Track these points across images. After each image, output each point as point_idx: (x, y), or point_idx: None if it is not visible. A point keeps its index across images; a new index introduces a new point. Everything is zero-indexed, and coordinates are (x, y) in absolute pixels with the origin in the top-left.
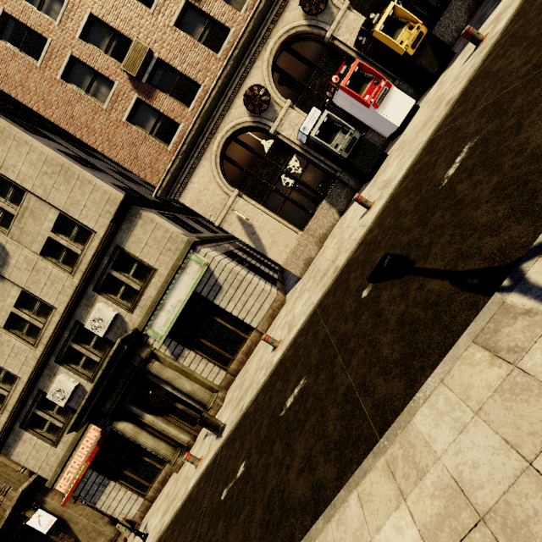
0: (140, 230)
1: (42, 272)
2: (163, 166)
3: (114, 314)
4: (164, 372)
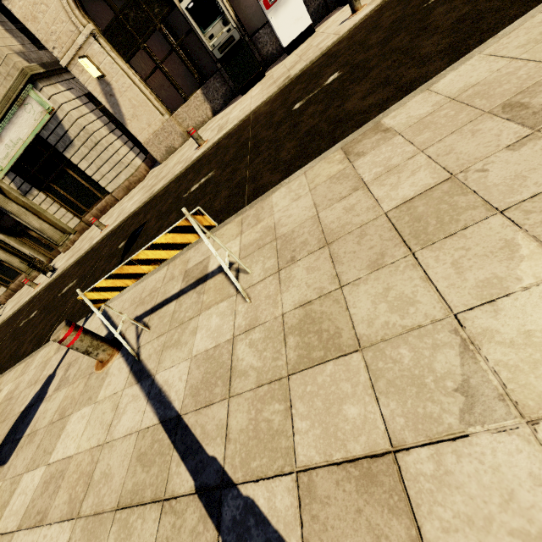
0: None
1: None
2: None
3: None
4: (8, 205)
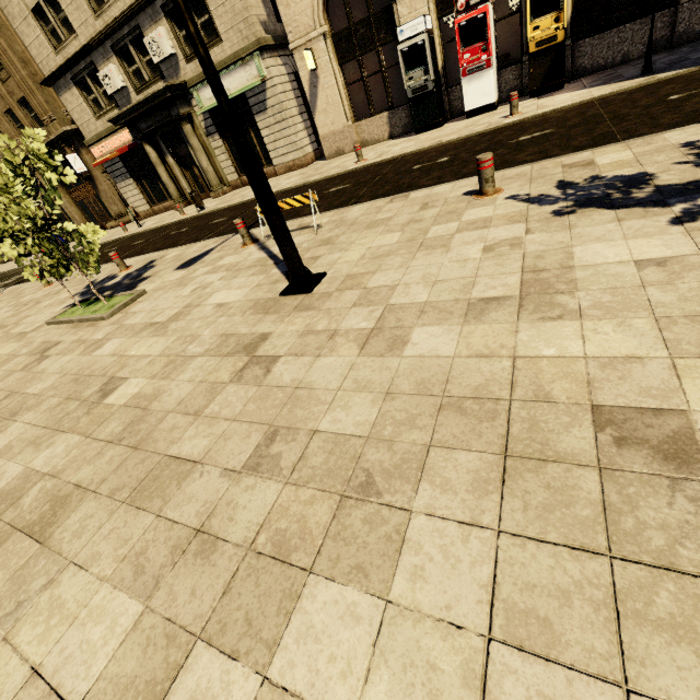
0: None
1: None
2: None
3: (171, 52)
4: (192, 139)
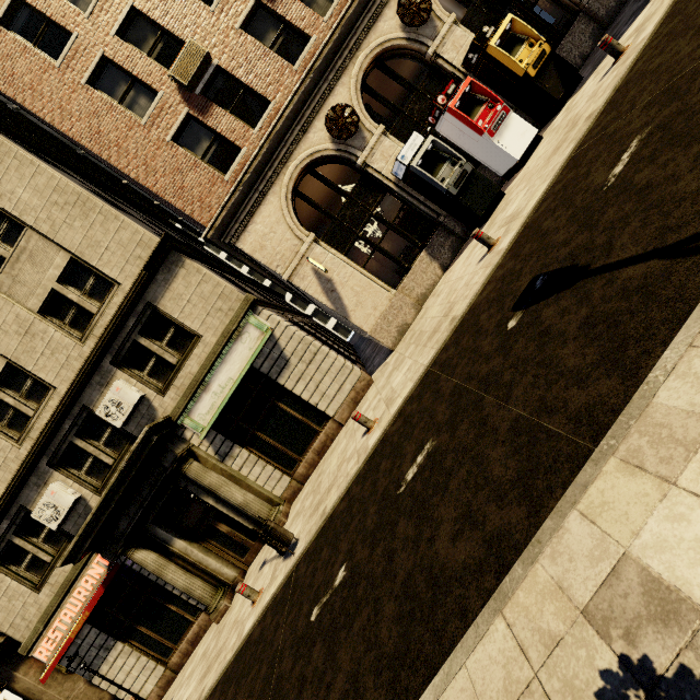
0: (181, 283)
1: (40, 337)
2: (217, 200)
3: (139, 396)
4: (206, 476)
